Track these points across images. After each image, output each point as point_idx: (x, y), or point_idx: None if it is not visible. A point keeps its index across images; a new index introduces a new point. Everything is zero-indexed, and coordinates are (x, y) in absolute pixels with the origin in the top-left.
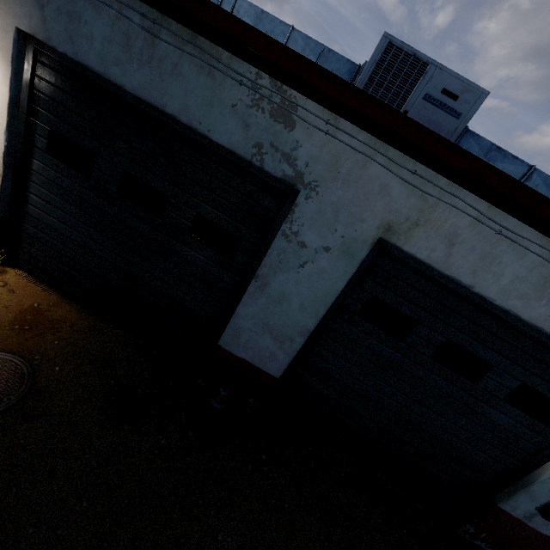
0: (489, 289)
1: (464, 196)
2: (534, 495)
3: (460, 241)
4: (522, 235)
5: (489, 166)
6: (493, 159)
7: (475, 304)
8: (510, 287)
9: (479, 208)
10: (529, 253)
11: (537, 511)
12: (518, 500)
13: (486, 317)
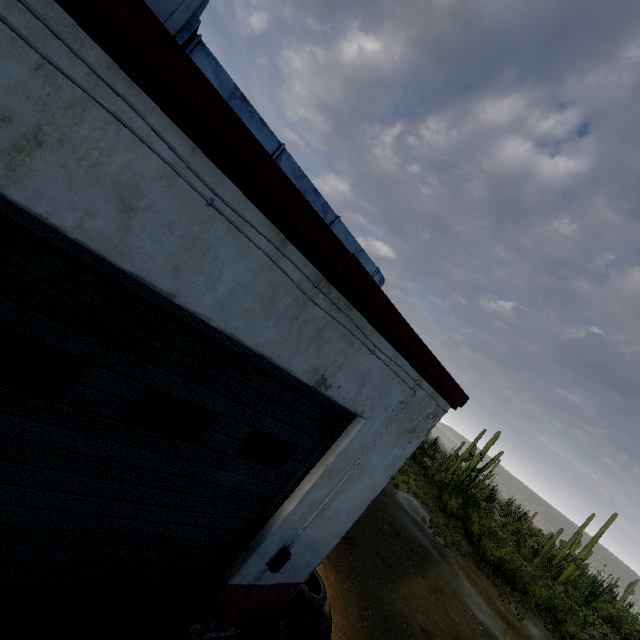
0: (202, 301)
1: (146, 109)
2: (264, 552)
3: (146, 206)
4: (245, 217)
5: (183, 54)
6: (238, 113)
7: (190, 326)
8: (232, 299)
9: (176, 146)
10: (255, 249)
11: (268, 566)
12: (249, 566)
13: (207, 346)
